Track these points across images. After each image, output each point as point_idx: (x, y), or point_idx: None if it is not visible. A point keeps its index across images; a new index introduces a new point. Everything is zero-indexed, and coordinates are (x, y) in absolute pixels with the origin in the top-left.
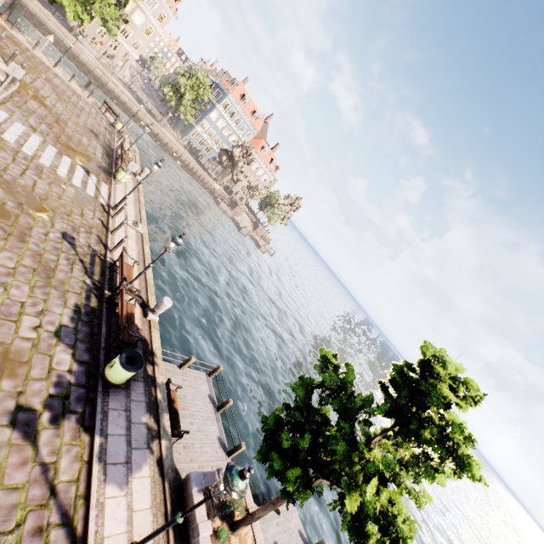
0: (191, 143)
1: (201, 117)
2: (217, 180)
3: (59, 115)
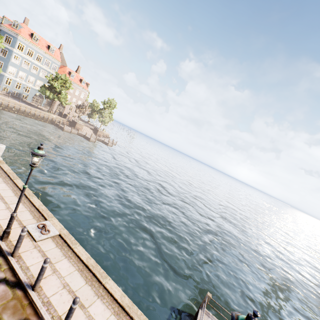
0: (9, 89)
1: (5, 65)
2: (50, 111)
3: None
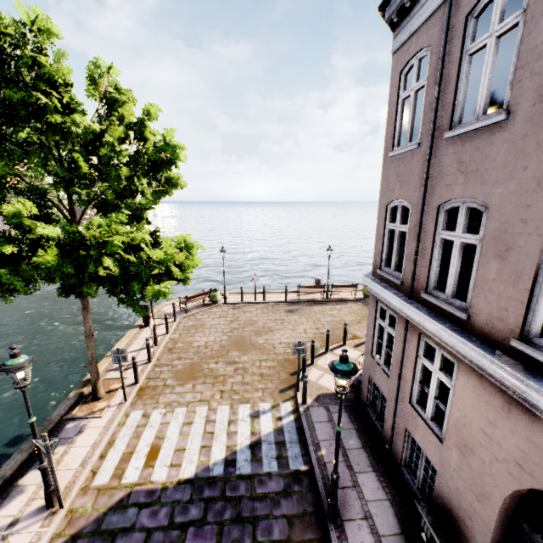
0: None
1: None
2: None
3: (331, 325)
